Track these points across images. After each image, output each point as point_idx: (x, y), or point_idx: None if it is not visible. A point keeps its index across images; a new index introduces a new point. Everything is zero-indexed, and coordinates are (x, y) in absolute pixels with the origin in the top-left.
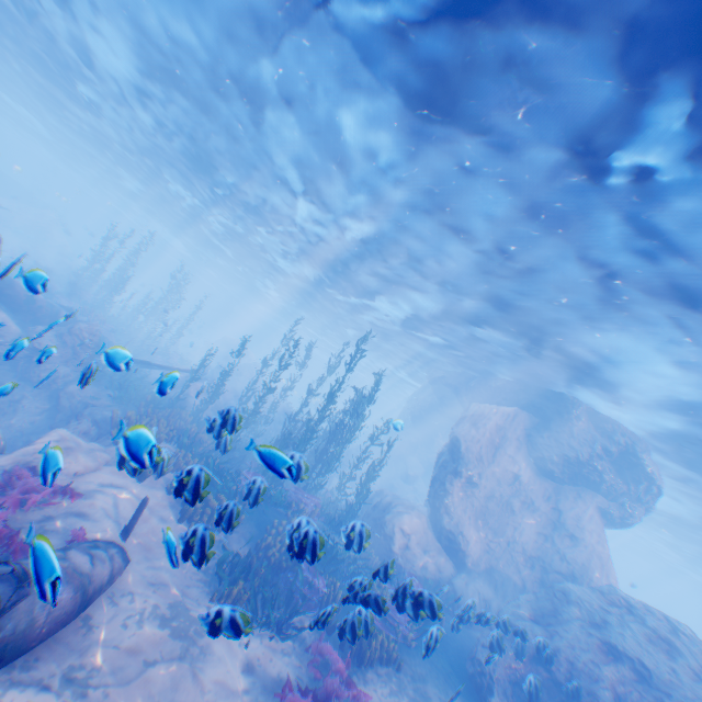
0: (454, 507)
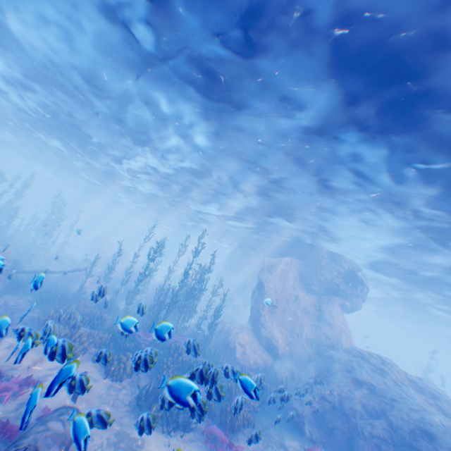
0: (266, 322)
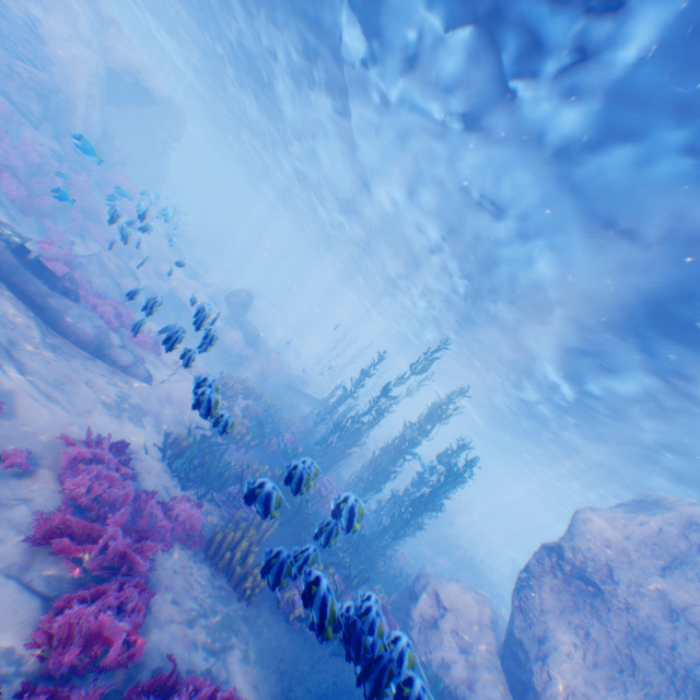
0: (542, 610)
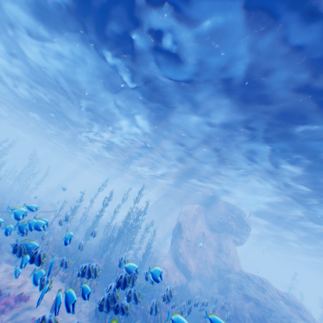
0: (183, 252)
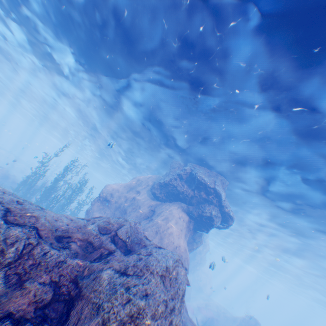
0: (93, 211)
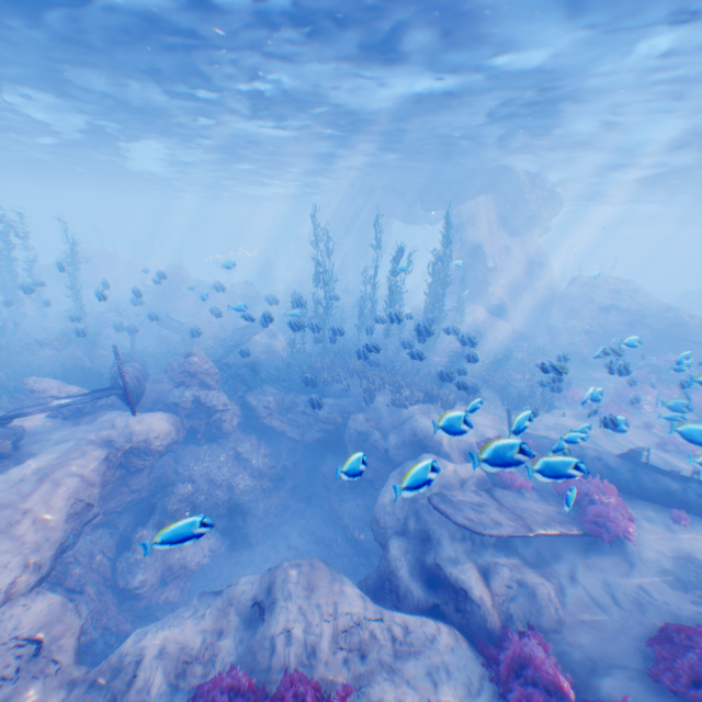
0: (492, 289)
